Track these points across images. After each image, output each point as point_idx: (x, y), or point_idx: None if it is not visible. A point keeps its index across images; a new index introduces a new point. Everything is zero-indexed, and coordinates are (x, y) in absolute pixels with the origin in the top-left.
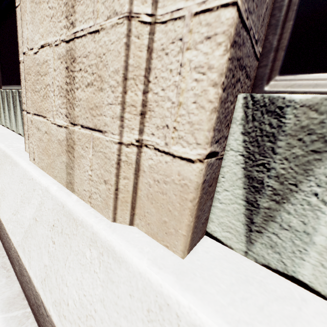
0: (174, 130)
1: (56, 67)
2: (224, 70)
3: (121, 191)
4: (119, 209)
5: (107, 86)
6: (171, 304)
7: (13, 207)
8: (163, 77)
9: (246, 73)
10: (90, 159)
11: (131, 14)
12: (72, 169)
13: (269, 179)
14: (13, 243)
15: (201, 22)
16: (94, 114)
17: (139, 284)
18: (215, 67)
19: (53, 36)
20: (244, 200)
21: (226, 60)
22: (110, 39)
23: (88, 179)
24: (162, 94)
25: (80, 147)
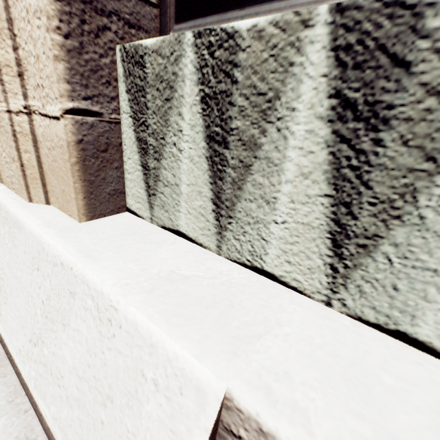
0: (43, 88)
1: None
2: (50, 12)
3: (28, 167)
4: (31, 188)
5: None
6: (45, 247)
7: None
8: (22, 28)
9: (126, 22)
10: None
11: None
12: None
13: (149, 137)
14: None
15: None
16: None
17: (30, 241)
18: (43, 9)
19: None
20: (141, 165)
21: (48, 0)
22: None
23: (5, 163)
24: (27, 49)
25: None
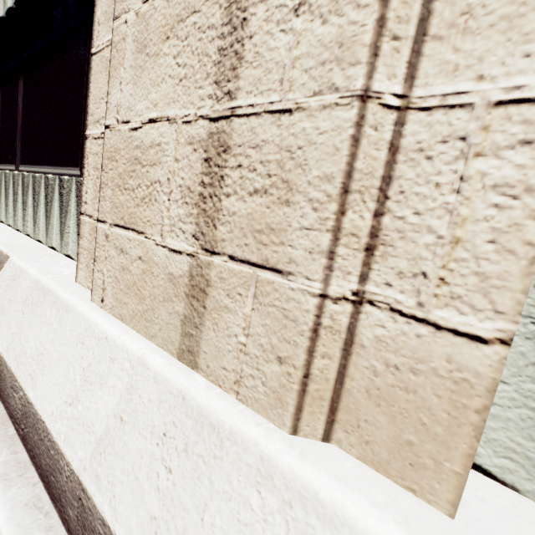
0: (442, 282)
1: (181, 156)
2: None
3: (315, 380)
4: (306, 412)
5: (302, 198)
6: None
7: (66, 389)
8: (418, 193)
9: None
10: (246, 316)
11: (368, 93)
12: (197, 328)
13: None
14: (68, 462)
15: (509, 117)
16: (264, 240)
17: None
18: None
19: (182, 108)
20: None
21: None
22: (316, 126)
23: (237, 350)
24: (414, 221)
25: (222, 293)
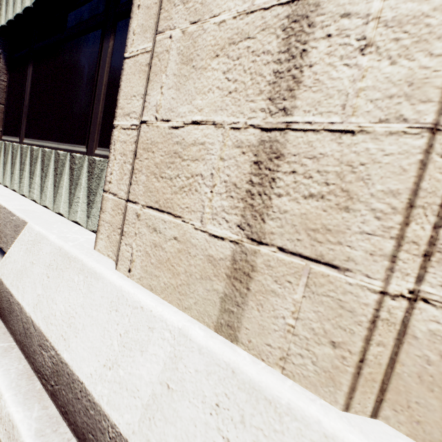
0: None
1: (227, 156)
2: None
3: (369, 364)
4: (358, 391)
5: (364, 207)
6: None
7: (103, 352)
8: None
9: None
10: (296, 301)
11: (437, 126)
12: (238, 306)
13: None
14: (114, 425)
15: None
16: (319, 238)
17: None
18: None
19: (230, 116)
20: None
21: None
22: (381, 148)
23: (284, 330)
24: None
25: (269, 279)
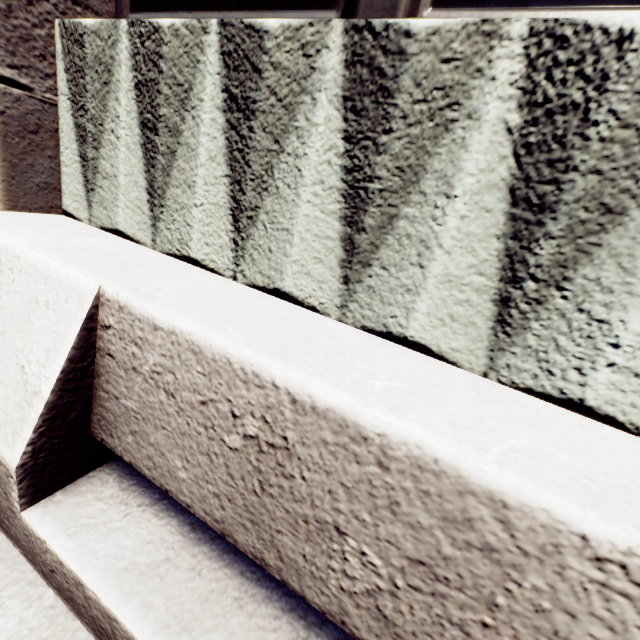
0: None
1: None
2: None
3: None
4: None
5: None
6: None
7: None
8: None
9: None
10: None
11: None
12: None
13: (88, 123)
14: None
15: None
16: None
17: None
18: None
19: None
20: (79, 156)
21: None
22: None
23: None
24: None
25: None
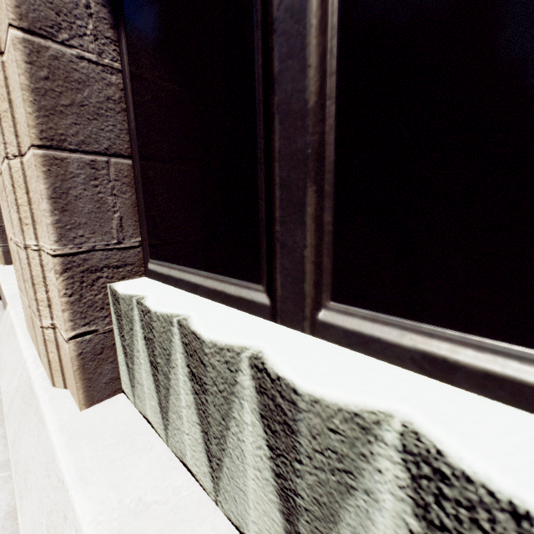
0: None
1: None
2: None
3: None
4: None
5: None
6: None
7: None
8: None
9: None
10: None
11: None
12: None
13: None
14: None
15: None
16: None
17: None
18: None
19: None
20: None
21: None
22: None
23: None
24: None
25: None
